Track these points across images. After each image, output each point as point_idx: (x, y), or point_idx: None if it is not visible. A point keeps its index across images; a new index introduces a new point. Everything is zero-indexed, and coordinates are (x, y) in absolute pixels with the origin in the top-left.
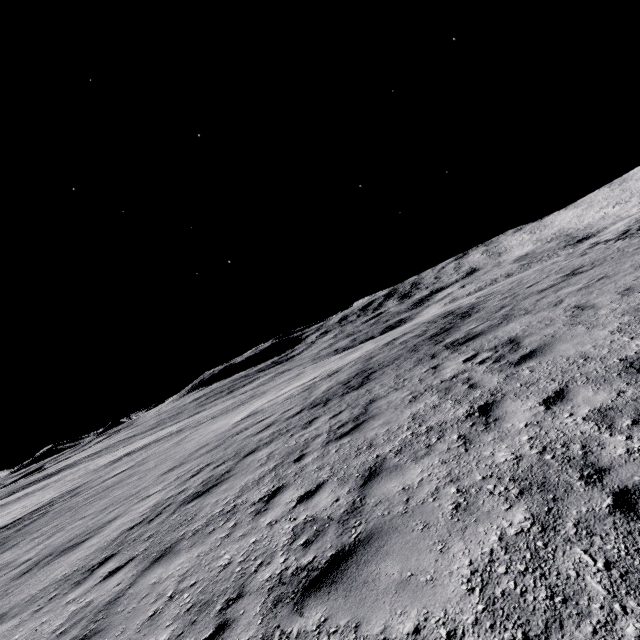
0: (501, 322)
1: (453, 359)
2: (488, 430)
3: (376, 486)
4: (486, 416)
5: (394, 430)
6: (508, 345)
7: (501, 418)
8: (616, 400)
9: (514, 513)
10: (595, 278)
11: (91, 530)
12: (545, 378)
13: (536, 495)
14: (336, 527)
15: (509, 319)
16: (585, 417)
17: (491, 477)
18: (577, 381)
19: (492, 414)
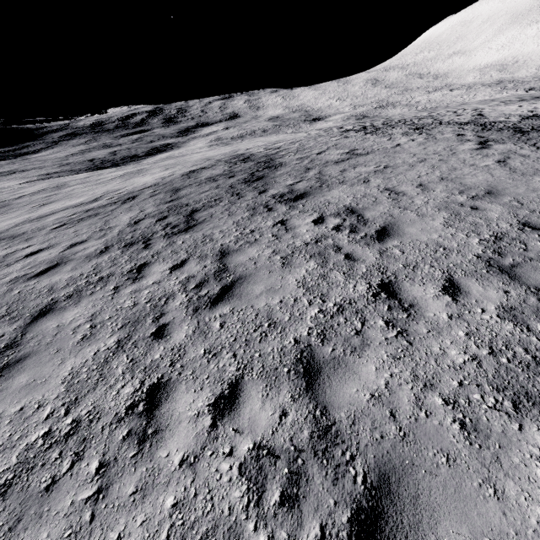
0: (321, 186)
1: (299, 217)
2: (414, 318)
3: (331, 391)
4: (397, 299)
5: (292, 303)
6: (352, 215)
7: (416, 304)
8: (510, 300)
9: (532, 435)
10: (381, 165)
11: None
12: (423, 263)
13: (533, 410)
14: (319, 465)
15: (328, 184)
16: (499, 315)
17: (469, 384)
18: (457, 272)
19: (402, 298)
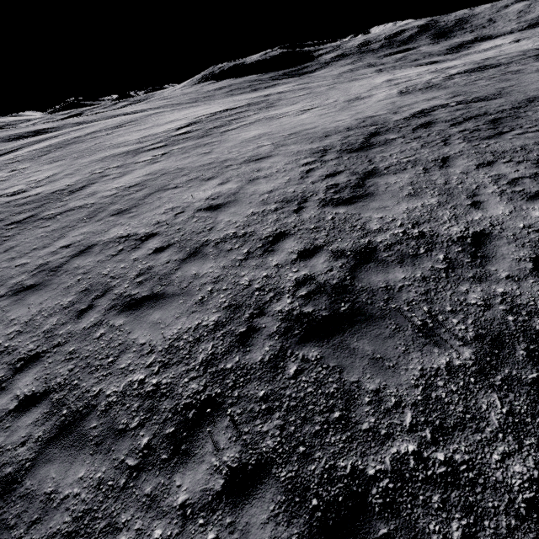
0: None
1: None
2: None
3: None
4: None
5: None
6: None
7: None
8: None
9: None
10: None
11: (364, 96)
12: None
13: None
14: None
15: None
16: None
17: None
18: None
19: None
